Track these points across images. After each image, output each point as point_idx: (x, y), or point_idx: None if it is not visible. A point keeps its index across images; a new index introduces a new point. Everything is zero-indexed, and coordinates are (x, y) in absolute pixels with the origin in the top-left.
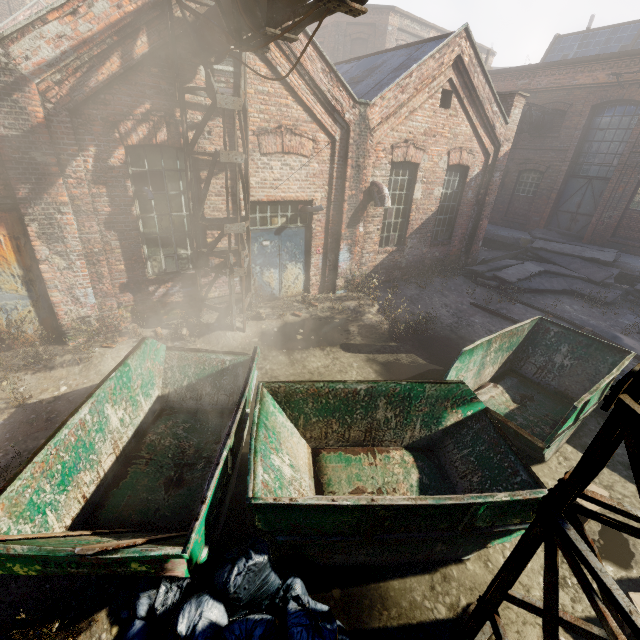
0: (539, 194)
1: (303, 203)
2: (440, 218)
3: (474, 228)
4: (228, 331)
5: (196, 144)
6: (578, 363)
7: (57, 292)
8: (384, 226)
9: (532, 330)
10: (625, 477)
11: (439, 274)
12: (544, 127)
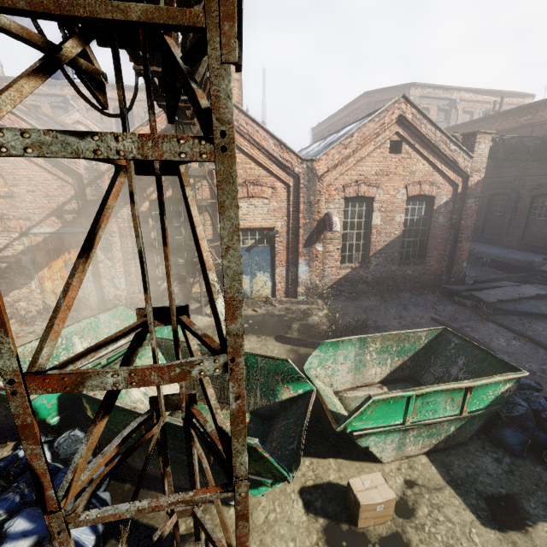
0: None
1: (268, 229)
2: (409, 240)
3: (453, 249)
4: (199, 315)
5: None
6: (471, 377)
7: (106, 280)
8: (345, 246)
9: (436, 340)
10: (469, 505)
11: (412, 290)
12: None
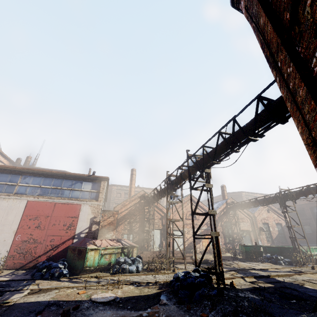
0: (312, 231)
1: (247, 230)
2: (280, 236)
3: None
4: None
5: (231, 221)
6: None
7: None
8: (266, 237)
9: None
10: None
11: None
12: (300, 214)
